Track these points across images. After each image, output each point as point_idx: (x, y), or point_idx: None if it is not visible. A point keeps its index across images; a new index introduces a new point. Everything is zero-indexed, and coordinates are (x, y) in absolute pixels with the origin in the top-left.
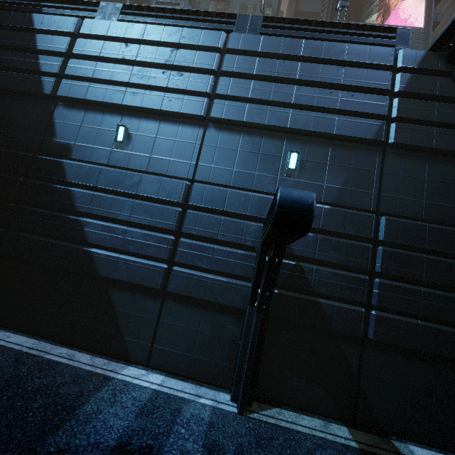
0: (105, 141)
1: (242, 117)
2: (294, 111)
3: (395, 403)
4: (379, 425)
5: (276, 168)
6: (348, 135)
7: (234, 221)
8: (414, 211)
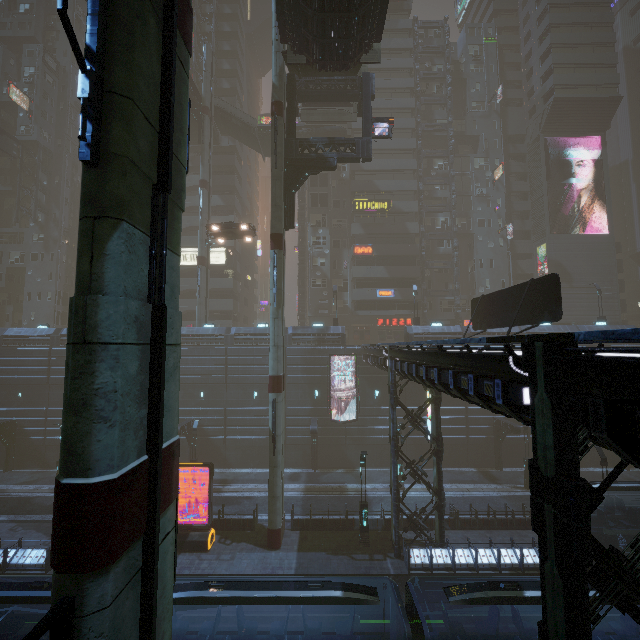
0: None
1: None
2: None
3: None
4: None
5: None
6: None
7: None
8: None
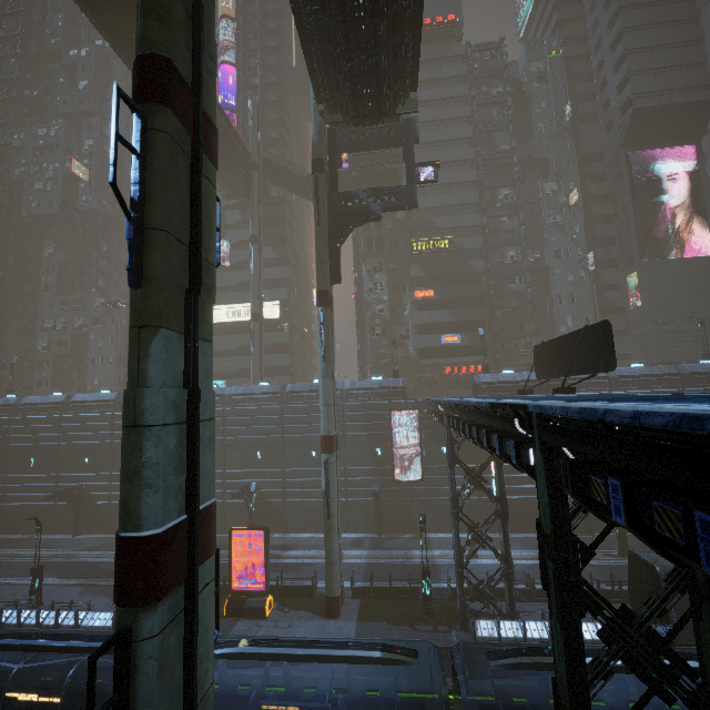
0: None
1: None
2: None
3: None
4: None
5: None
6: None
7: None
8: None
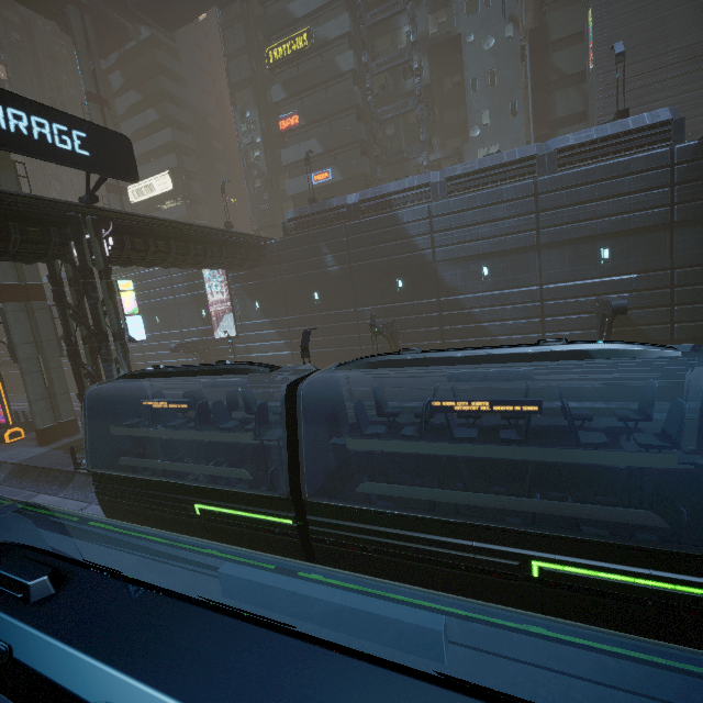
0: (476, 278)
1: (564, 237)
2: (600, 222)
3: (696, 365)
4: (687, 377)
5: (595, 261)
6: (642, 227)
7: (576, 301)
8: (698, 260)
